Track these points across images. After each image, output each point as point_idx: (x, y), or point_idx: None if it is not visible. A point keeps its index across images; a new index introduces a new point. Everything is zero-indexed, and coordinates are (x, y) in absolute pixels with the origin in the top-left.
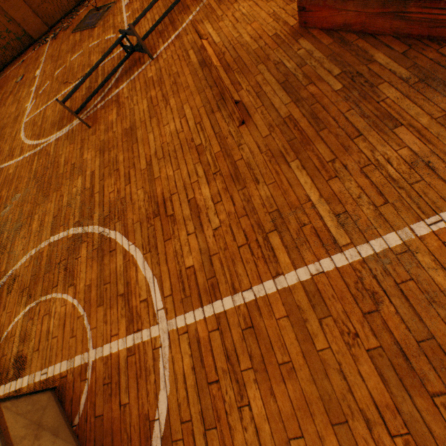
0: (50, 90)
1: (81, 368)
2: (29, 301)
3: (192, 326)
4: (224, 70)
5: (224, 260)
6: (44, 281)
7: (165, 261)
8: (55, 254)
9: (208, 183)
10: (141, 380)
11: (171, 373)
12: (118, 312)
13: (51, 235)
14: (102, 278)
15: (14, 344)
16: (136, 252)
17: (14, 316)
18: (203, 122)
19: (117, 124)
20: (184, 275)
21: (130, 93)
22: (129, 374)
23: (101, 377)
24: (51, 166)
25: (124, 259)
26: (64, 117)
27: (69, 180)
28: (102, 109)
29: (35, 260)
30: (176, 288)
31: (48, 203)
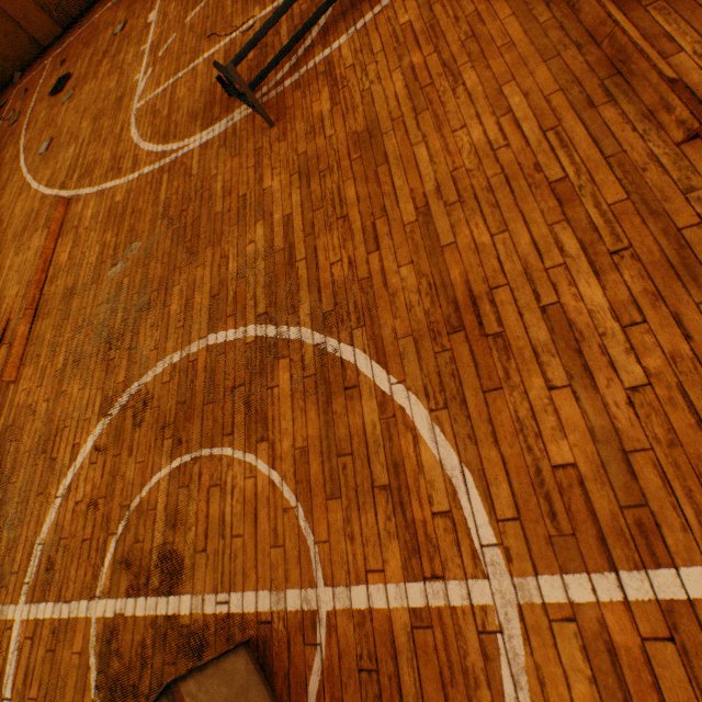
0: (180, 51)
1: (301, 618)
2: (177, 450)
3: (587, 609)
4: (614, 6)
5: (669, 472)
6: (205, 419)
7: (490, 438)
8: (221, 369)
9: (597, 274)
10: (455, 693)
11: (535, 701)
12: (379, 523)
13: (210, 330)
14: (332, 441)
15: (157, 526)
16: (409, 402)
17: (151, 471)
18: (565, 127)
19: (333, 121)
20: (548, 481)
21: (358, 58)
22: (420, 668)
23: (350, 651)
24: (195, 197)
25: (380, 411)
26: (213, 102)
27: (236, 228)
28: (294, 90)
29: (182, 373)
30: (529, 508)
31: (197, 267)
